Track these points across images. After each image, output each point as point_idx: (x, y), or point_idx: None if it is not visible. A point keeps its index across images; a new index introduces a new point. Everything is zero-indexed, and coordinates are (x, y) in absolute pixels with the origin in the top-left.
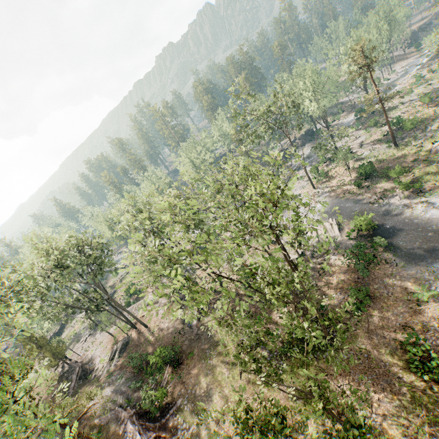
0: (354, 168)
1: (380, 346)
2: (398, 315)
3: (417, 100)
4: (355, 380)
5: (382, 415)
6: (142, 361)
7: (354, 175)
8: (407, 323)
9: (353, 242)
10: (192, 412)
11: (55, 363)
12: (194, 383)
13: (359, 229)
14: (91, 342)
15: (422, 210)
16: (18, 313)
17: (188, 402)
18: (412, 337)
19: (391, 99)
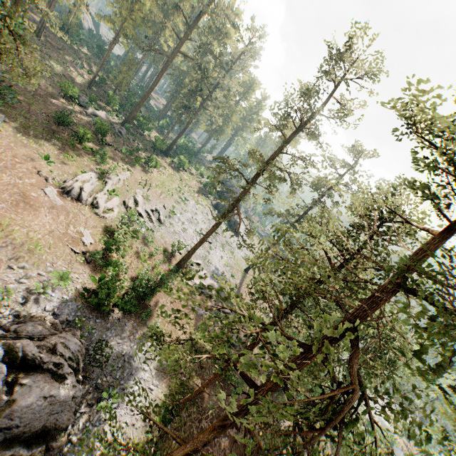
0: None
1: None
2: None
3: None
4: None
5: None
6: None
7: None
8: None
9: None
10: None
11: None
12: None
13: None
14: None
15: None
16: None
17: None
18: None
19: None
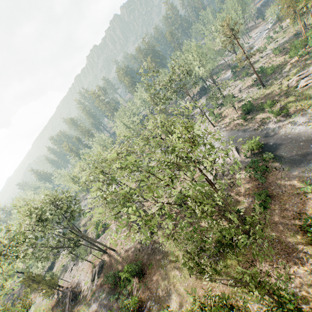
0: (239, 107)
1: (285, 231)
2: (293, 206)
3: (271, 53)
4: (273, 260)
5: (299, 283)
6: (115, 277)
7: (239, 112)
8: (301, 210)
9: (249, 159)
10: (159, 310)
11: (51, 292)
12: (157, 287)
13: (252, 149)
14: (76, 270)
15: (292, 127)
16: (15, 261)
17: (155, 303)
18: (307, 220)
19: (253, 56)
